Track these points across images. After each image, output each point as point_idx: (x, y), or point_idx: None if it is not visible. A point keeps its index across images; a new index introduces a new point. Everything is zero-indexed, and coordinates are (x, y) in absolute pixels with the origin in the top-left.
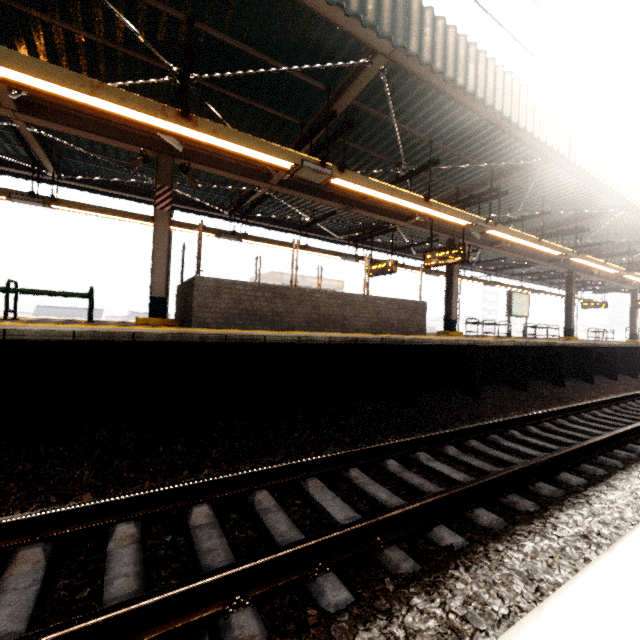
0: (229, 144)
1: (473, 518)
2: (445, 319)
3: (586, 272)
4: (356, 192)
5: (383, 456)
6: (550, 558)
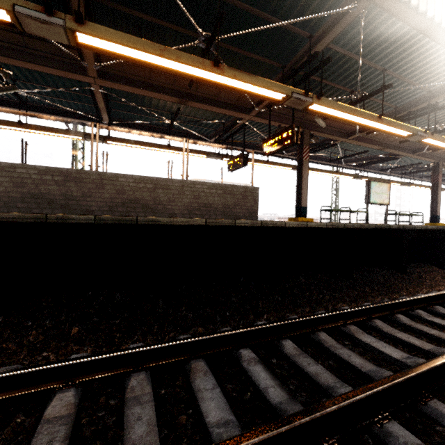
0: None
1: None
2: (297, 206)
3: None
4: (124, 57)
5: None
6: None
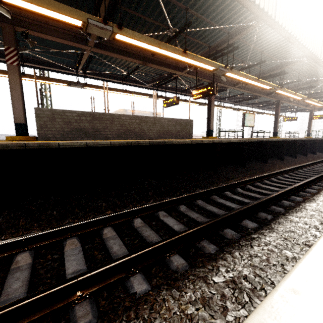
0: (24, 3)
1: (168, 263)
2: (207, 130)
3: (287, 100)
4: (136, 46)
5: (134, 216)
6: (196, 311)
